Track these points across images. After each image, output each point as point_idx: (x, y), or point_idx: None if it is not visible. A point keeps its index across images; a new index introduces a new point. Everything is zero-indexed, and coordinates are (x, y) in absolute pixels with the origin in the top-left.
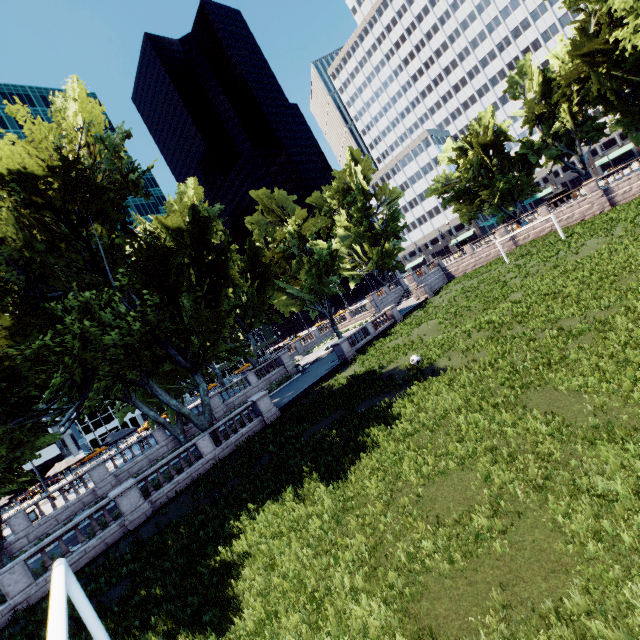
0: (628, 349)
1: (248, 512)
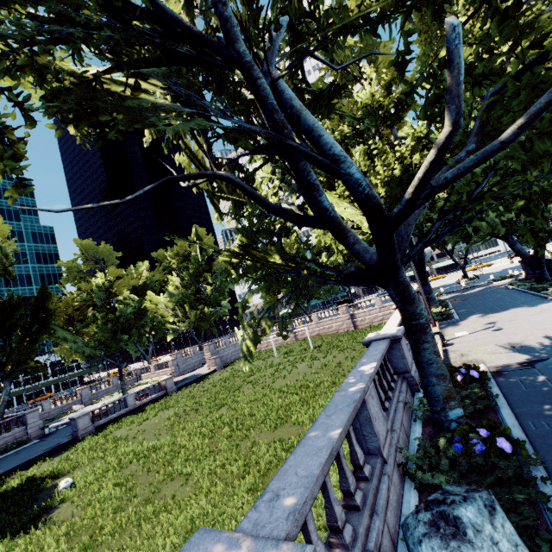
0: None
1: None
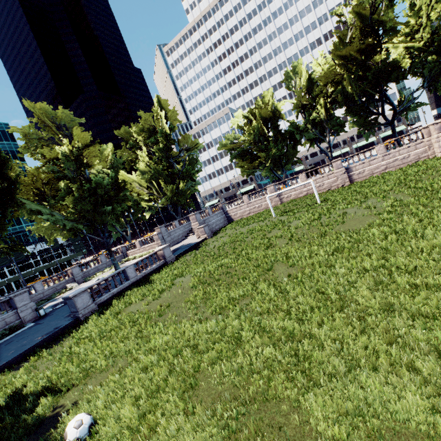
0: None
1: None
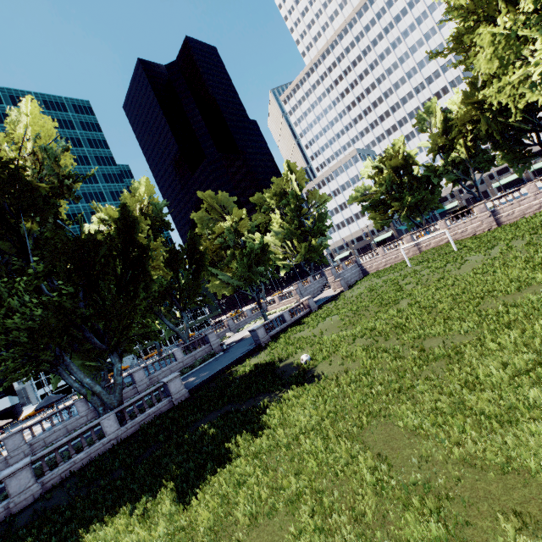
0: (465, 390)
1: (102, 520)
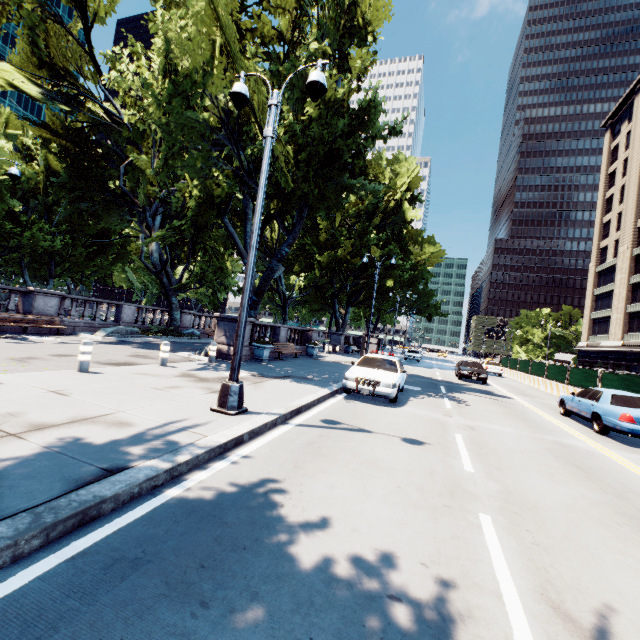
0: None
1: None
